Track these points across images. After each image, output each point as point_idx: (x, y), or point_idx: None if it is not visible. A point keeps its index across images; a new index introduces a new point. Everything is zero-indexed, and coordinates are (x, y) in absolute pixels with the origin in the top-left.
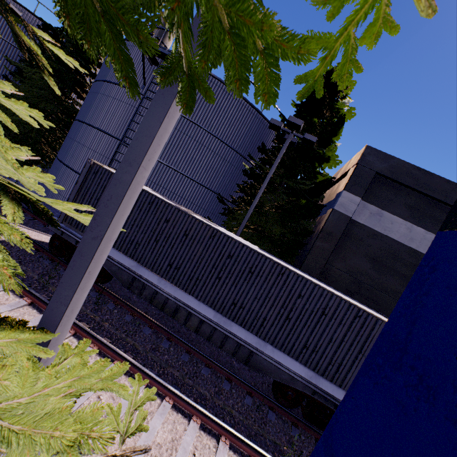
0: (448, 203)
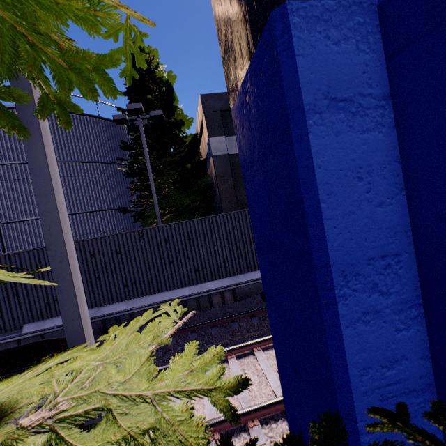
0: None
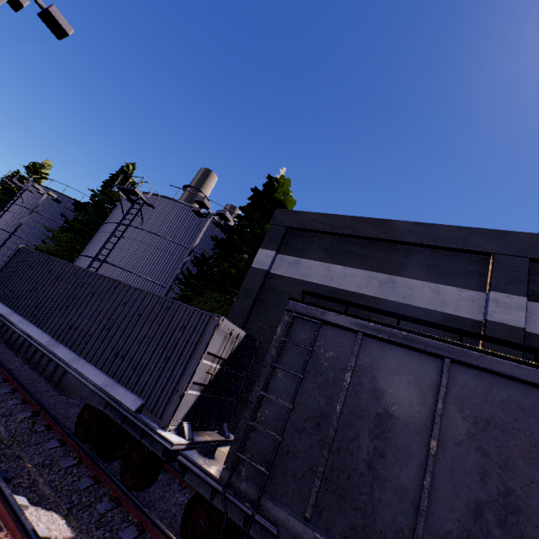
0: (357, 235)
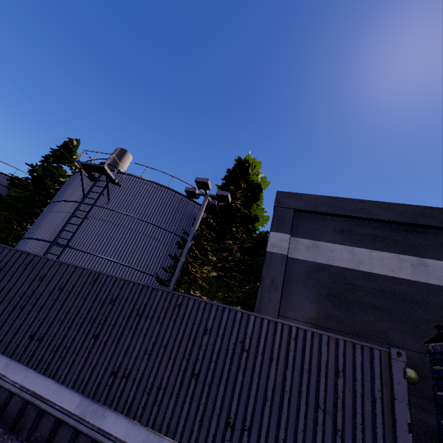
0: (373, 218)
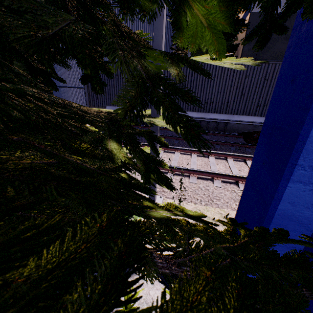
0: None
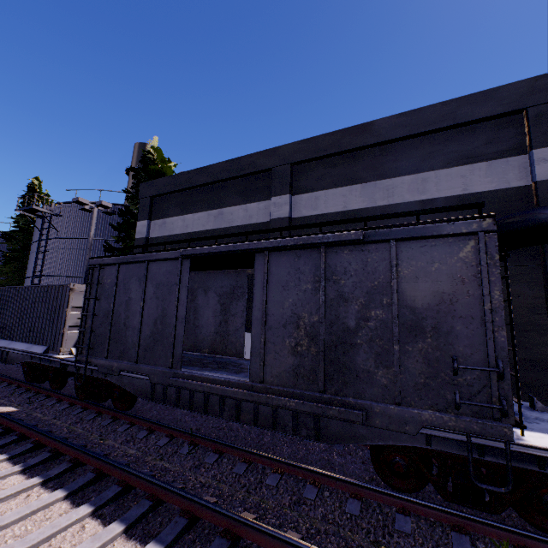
0: (194, 186)
